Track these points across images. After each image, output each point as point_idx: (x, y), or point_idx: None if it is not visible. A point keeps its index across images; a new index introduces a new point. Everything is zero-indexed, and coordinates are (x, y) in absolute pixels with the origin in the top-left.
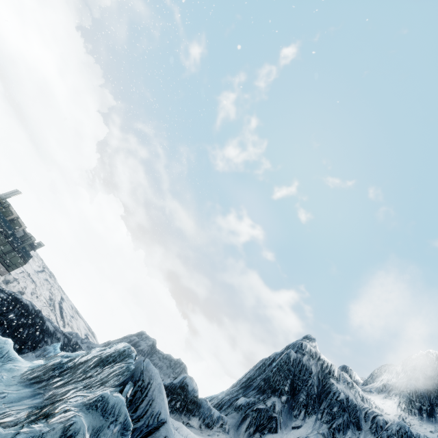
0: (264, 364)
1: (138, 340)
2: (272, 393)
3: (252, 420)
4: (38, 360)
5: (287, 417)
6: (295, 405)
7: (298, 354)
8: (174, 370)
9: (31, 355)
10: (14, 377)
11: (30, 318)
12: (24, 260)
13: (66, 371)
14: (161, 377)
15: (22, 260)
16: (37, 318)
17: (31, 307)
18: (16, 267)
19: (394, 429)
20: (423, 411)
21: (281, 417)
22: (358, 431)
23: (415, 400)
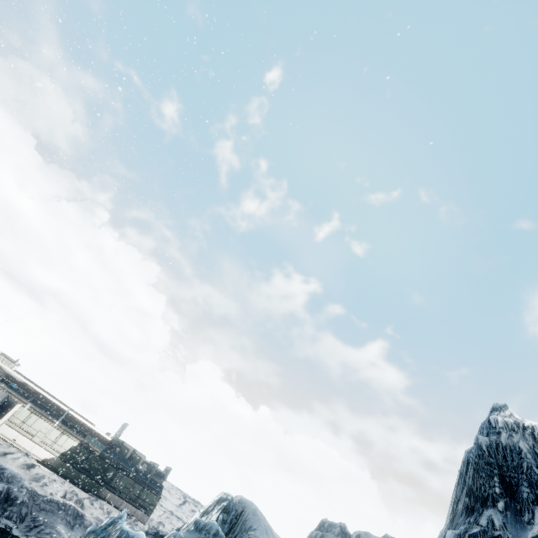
0: (461, 474)
1: (321, 534)
2: (483, 505)
3: None
4: None
5: (516, 529)
6: (521, 507)
7: (490, 436)
8: None
9: None
10: None
11: None
12: (158, 494)
13: None
14: None
15: (155, 495)
16: None
17: None
18: (154, 507)
19: None
20: None
21: (508, 532)
22: None
23: None
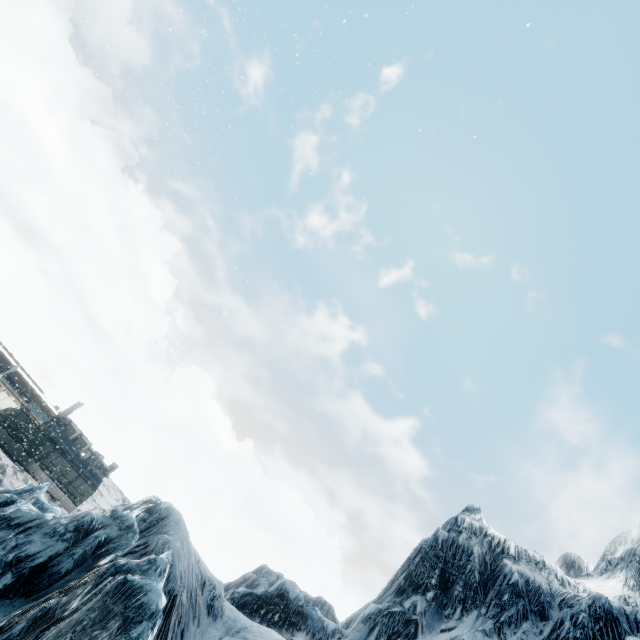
0: (408, 558)
1: (256, 577)
2: (414, 591)
3: (382, 628)
4: None
5: (433, 619)
6: (447, 602)
7: (451, 533)
8: None
9: None
10: None
11: None
12: (94, 487)
13: None
14: None
15: (90, 487)
16: None
17: None
18: (85, 498)
19: (584, 604)
20: None
21: (424, 619)
22: (543, 622)
23: None
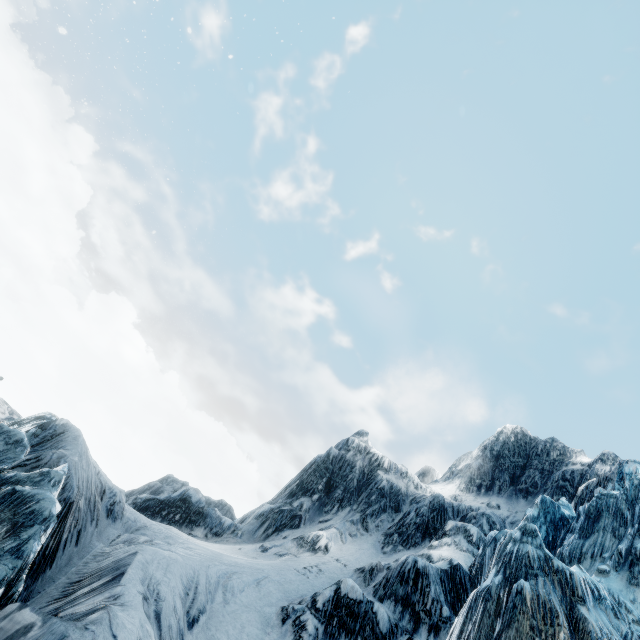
0: (303, 470)
1: (161, 485)
2: (303, 494)
3: (272, 522)
4: None
5: (315, 514)
6: (328, 502)
7: (341, 451)
8: None
9: None
10: None
11: None
12: None
13: None
14: None
15: None
16: None
17: None
18: None
19: (427, 501)
20: (483, 487)
21: (308, 514)
22: (396, 513)
23: (476, 477)
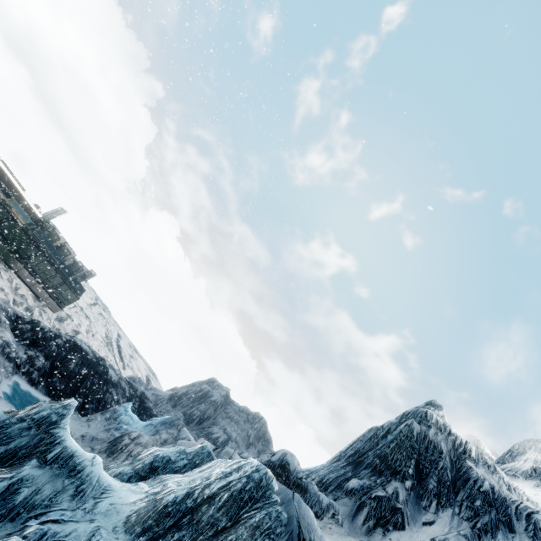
0: (376, 435)
1: (210, 389)
2: (392, 475)
3: (370, 511)
4: (138, 484)
5: (414, 509)
6: (423, 493)
7: (421, 426)
8: (252, 425)
9: (99, 418)
10: (115, 529)
11: (92, 368)
12: (77, 294)
13: (186, 516)
14: (238, 433)
15: (74, 294)
16: (100, 367)
17: (92, 354)
18: (69, 303)
19: None
20: None
21: (408, 509)
22: (511, 534)
23: None
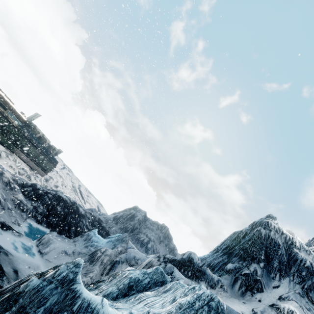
0: (238, 236)
1: (135, 212)
2: (252, 260)
3: (242, 282)
4: (131, 312)
5: (267, 279)
6: (271, 269)
7: (265, 230)
8: (161, 231)
9: (80, 239)
10: None
11: (70, 208)
12: (54, 165)
13: None
14: (153, 236)
15: (52, 165)
16: (74, 207)
17: (69, 201)
18: (50, 170)
19: None
20: None
21: (263, 280)
22: None
23: None
